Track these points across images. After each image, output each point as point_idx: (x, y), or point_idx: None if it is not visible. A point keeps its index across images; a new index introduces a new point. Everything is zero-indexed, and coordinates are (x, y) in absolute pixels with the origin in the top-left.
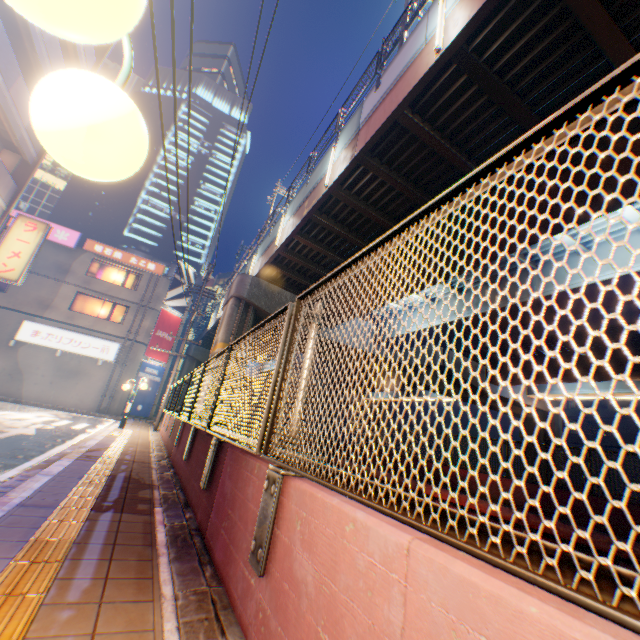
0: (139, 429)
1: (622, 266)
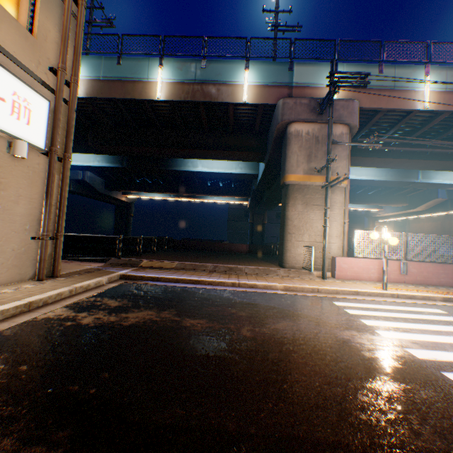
0: (346, 284)
1: (450, 180)
